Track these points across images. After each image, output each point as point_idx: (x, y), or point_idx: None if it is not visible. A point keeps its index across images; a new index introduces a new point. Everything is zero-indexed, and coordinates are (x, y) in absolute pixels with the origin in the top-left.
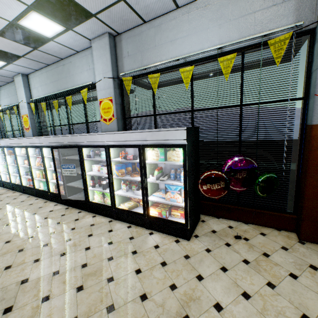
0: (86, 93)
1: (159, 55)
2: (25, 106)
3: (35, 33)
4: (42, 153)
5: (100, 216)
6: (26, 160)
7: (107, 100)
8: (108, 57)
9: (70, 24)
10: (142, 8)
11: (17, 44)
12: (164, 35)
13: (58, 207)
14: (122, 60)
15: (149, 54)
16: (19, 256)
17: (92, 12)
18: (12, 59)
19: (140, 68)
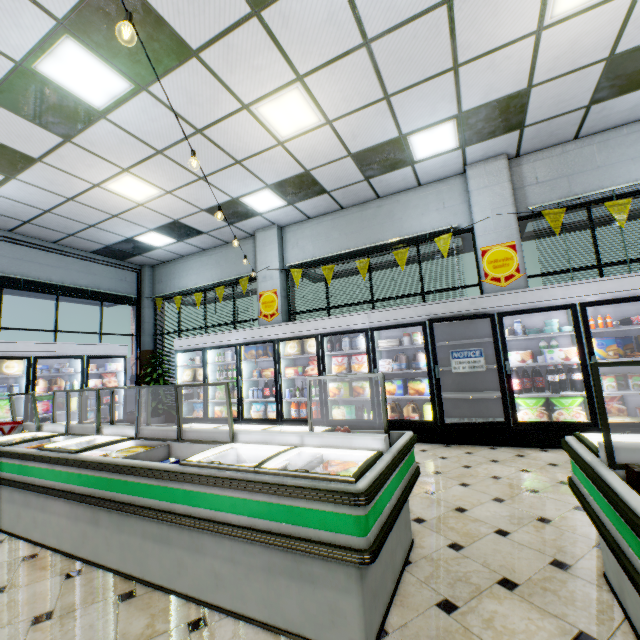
0: (447, 240)
1: (608, 178)
2: (274, 276)
3: (406, 153)
4: (372, 341)
5: (555, 449)
6: (289, 368)
7: (501, 247)
8: (504, 186)
9: (473, 140)
10: (596, 118)
11: (353, 171)
12: (615, 152)
13: (424, 446)
14: (523, 190)
15: (586, 178)
16: (554, 496)
17: (527, 123)
18: (304, 198)
19: (576, 196)
